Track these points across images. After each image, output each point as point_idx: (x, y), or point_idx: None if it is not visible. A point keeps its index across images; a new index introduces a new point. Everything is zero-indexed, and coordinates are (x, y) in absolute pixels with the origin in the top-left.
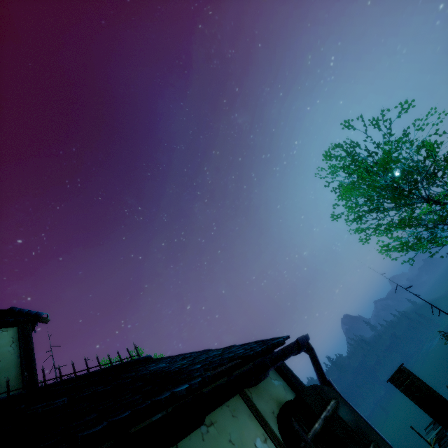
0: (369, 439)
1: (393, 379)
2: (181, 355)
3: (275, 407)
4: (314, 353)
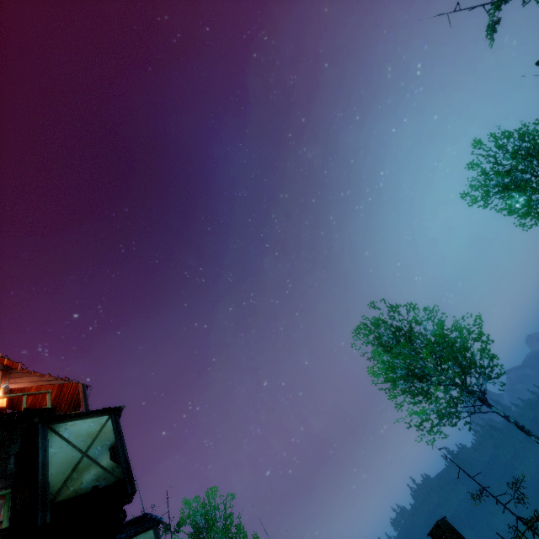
0: None
1: (432, 533)
2: None
3: None
4: None
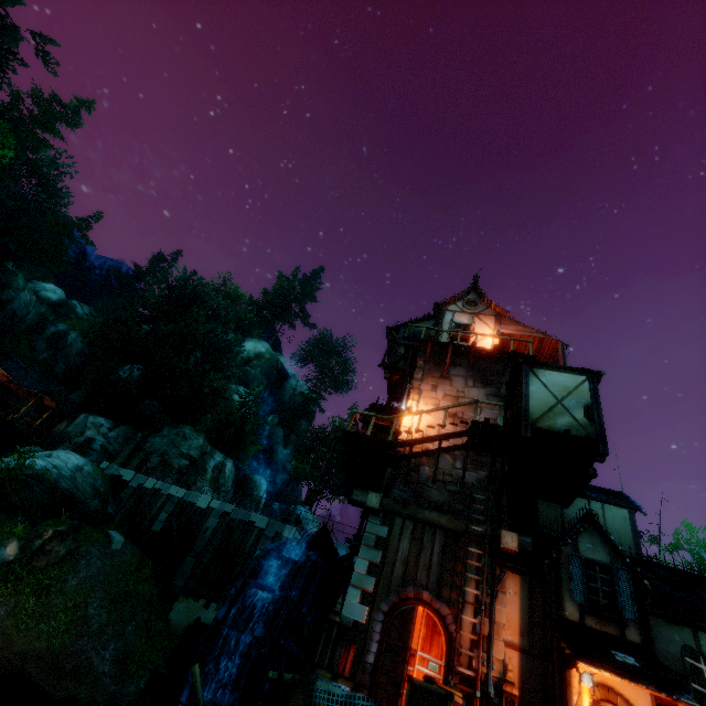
0: None
1: None
2: None
3: None
4: None
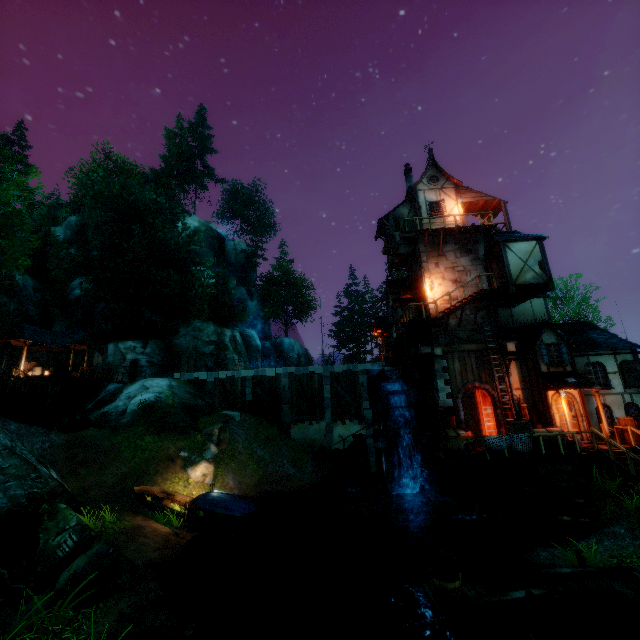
0: (639, 373)
1: None
2: (604, 331)
3: (622, 359)
4: None
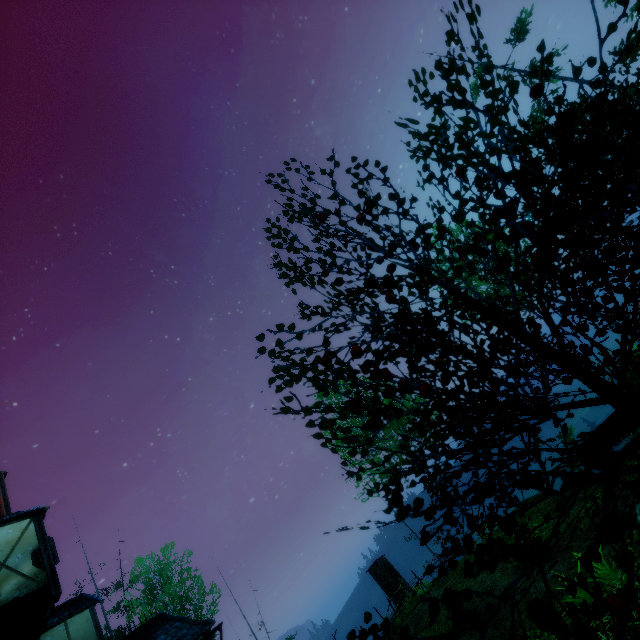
0: None
1: (371, 569)
2: (176, 620)
3: None
4: (221, 632)
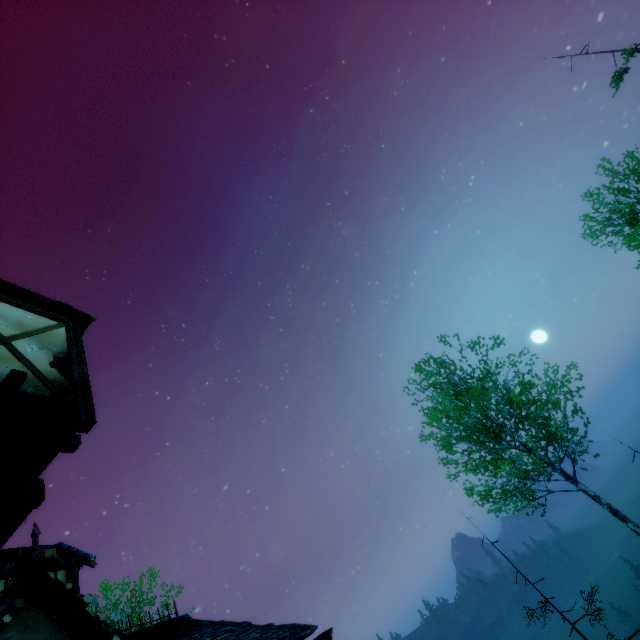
0: None
1: None
2: (222, 624)
3: None
4: None
